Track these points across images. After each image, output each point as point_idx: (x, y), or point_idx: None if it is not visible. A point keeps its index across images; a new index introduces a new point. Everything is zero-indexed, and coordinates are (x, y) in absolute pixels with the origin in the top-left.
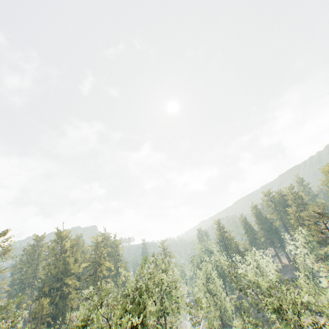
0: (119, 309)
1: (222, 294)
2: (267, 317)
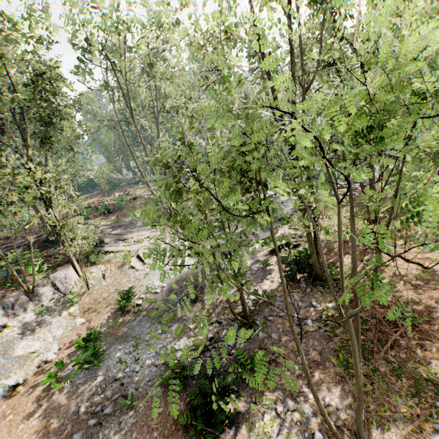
0: None
1: None
2: None
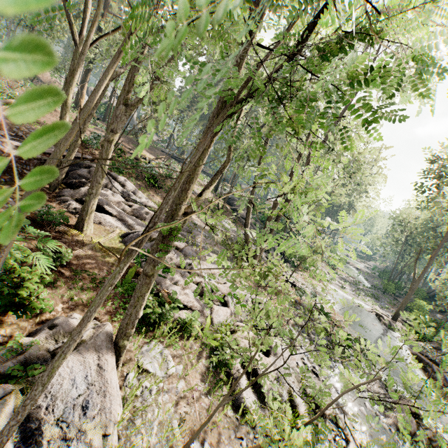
0: None
1: None
2: None
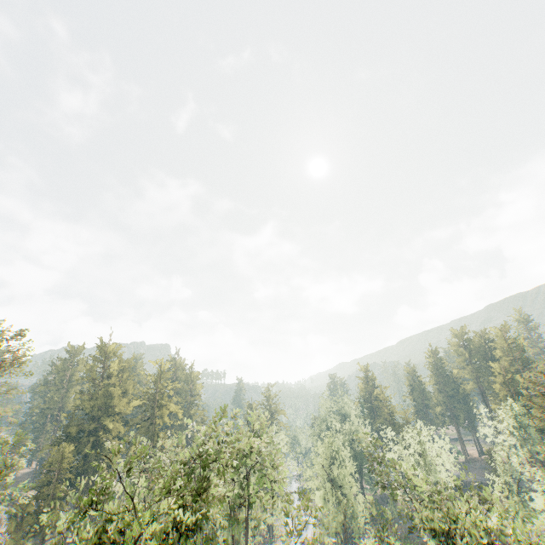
0: (162, 485)
1: (352, 489)
2: (425, 540)
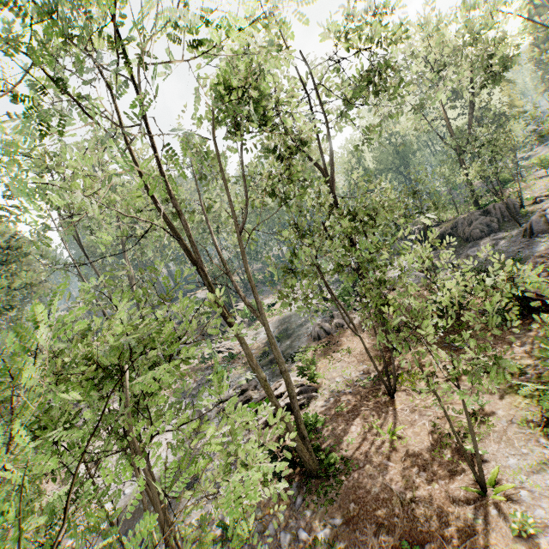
0: None
1: None
2: None
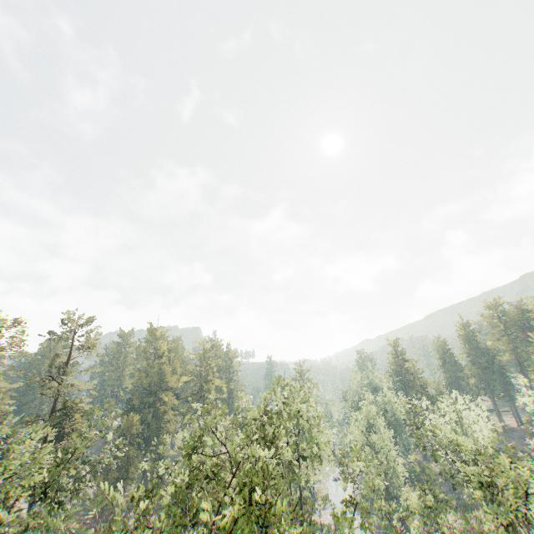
0: (240, 437)
1: (391, 452)
2: (464, 502)
